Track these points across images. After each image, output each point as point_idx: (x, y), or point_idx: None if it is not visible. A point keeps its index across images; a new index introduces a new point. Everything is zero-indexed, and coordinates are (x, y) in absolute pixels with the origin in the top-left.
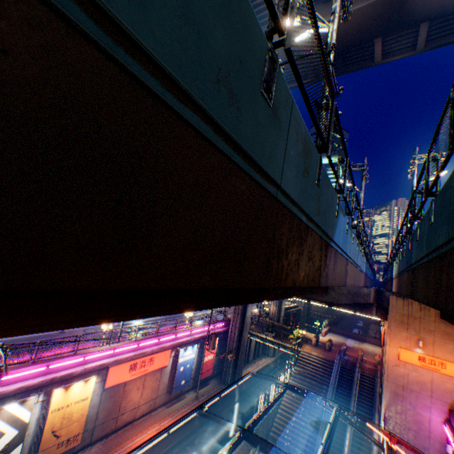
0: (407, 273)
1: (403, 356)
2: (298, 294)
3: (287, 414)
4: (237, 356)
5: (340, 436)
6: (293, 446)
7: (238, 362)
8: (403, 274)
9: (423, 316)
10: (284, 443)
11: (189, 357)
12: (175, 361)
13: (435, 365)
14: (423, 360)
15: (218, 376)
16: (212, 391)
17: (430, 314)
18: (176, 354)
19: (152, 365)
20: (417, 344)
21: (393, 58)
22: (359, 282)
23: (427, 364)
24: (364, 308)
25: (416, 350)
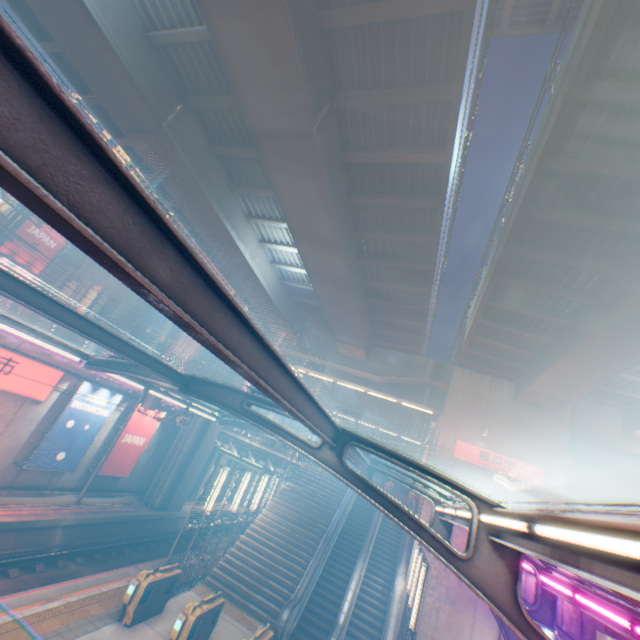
0: (543, 132)
1: (461, 451)
2: (346, 261)
3: (257, 543)
4: (189, 460)
5: (342, 583)
6: (253, 592)
7: (188, 471)
8: (523, 182)
9: (492, 397)
10: (238, 587)
11: (97, 411)
12: (62, 407)
13: (501, 465)
14: (486, 457)
15: (138, 495)
16: (117, 506)
17: (502, 395)
18: (72, 393)
19: (4, 377)
20: (481, 433)
21: (519, 32)
22: (432, 289)
23: (491, 463)
24: (414, 393)
25: (478, 443)
